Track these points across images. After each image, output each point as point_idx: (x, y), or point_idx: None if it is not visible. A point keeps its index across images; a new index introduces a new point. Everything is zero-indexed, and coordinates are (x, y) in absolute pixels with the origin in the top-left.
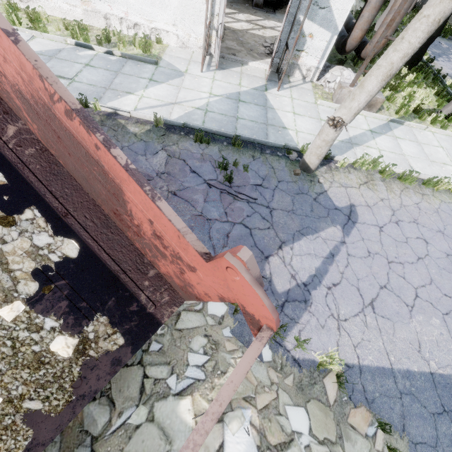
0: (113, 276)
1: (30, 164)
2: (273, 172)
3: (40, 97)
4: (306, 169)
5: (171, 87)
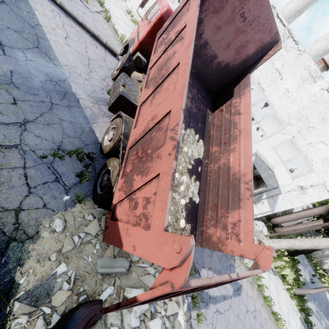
0: (197, 218)
1: (204, 171)
2: None
3: (240, 177)
4: None
5: None
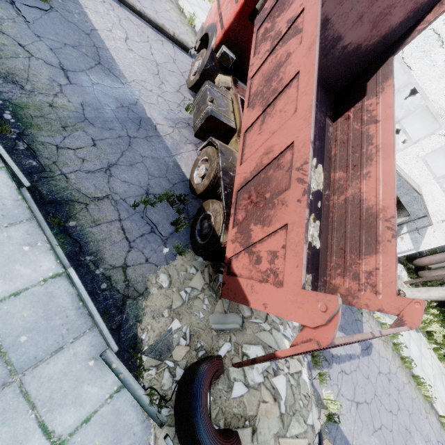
0: (318, 266)
1: (324, 207)
2: None
3: (377, 213)
4: None
5: None
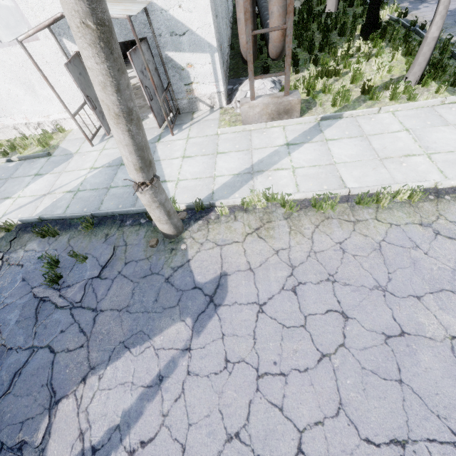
0: None
1: None
2: (124, 251)
3: None
4: (165, 235)
5: (53, 175)
